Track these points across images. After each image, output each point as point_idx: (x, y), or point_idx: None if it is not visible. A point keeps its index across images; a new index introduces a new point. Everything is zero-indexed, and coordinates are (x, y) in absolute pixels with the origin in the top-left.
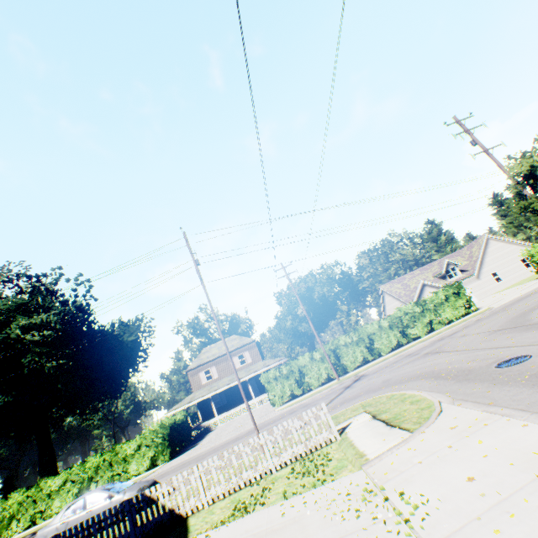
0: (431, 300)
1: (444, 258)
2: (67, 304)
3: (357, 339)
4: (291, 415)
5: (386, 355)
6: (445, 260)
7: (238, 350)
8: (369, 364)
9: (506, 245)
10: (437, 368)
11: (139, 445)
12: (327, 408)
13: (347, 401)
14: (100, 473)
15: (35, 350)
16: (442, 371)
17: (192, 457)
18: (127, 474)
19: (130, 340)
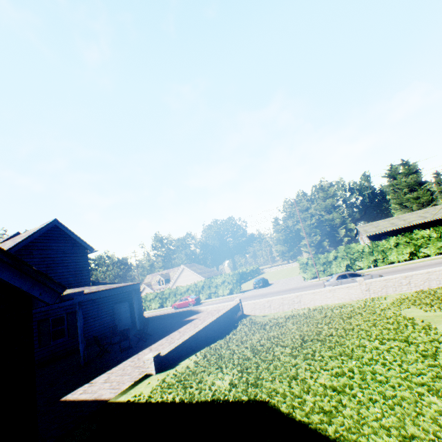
0: None
1: (158, 274)
2: None
3: None
4: None
5: None
6: (158, 275)
7: None
8: None
9: (192, 274)
10: None
11: None
12: None
13: None
14: None
15: None
16: None
17: None
18: None
19: None
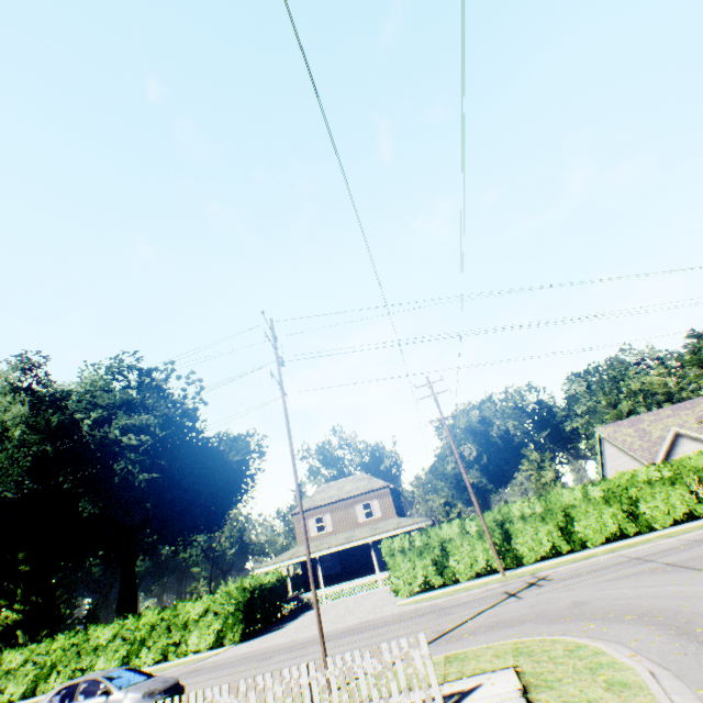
0: (689, 463)
1: None
2: (174, 406)
3: (543, 510)
4: (408, 622)
5: (595, 547)
6: None
7: (363, 496)
8: (561, 558)
9: None
10: (687, 608)
11: (207, 608)
12: (462, 630)
13: (498, 626)
14: (154, 636)
15: (131, 456)
16: (697, 618)
17: (261, 649)
18: (185, 647)
19: (236, 459)
